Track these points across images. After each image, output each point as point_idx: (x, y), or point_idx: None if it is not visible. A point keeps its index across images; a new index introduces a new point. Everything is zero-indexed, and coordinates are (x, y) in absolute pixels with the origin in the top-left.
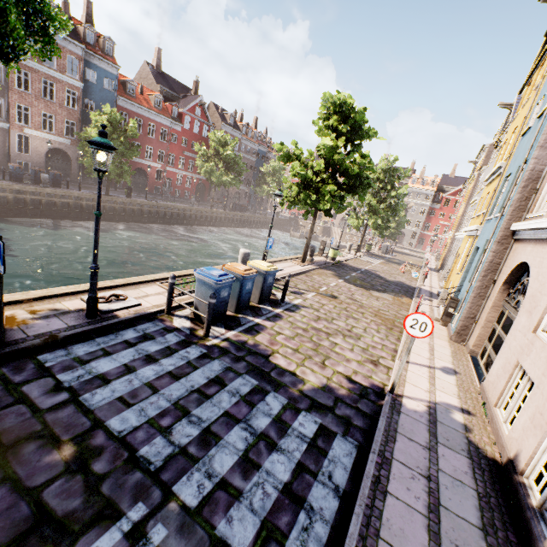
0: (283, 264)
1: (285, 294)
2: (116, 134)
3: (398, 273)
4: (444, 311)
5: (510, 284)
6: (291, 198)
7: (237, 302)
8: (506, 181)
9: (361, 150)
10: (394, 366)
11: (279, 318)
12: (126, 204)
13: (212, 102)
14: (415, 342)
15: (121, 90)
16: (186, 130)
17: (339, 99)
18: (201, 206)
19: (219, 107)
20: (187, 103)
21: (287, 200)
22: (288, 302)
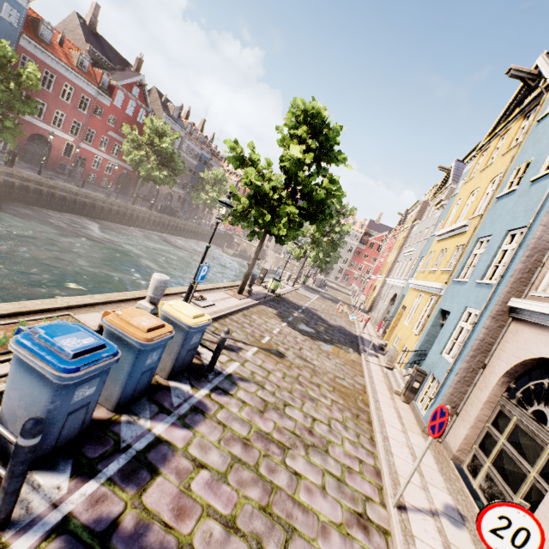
0: (215, 295)
1: (216, 359)
2: (3, 76)
3: (336, 313)
4: (408, 385)
5: (512, 376)
6: (236, 212)
7: (121, 392)
8: (478, 242)
9: (331, 173)
10: (395, 531)
11: (203, 414)
12: (1, 173)
13: (155, 88)
14: (394, 446)
15: (30, 29)
16: (117, 107)
17: (313, 108)
18: (120, 199)
19: (163, 95)
20: (123, 78)
21: (231, 213)
22: (219, 371)
